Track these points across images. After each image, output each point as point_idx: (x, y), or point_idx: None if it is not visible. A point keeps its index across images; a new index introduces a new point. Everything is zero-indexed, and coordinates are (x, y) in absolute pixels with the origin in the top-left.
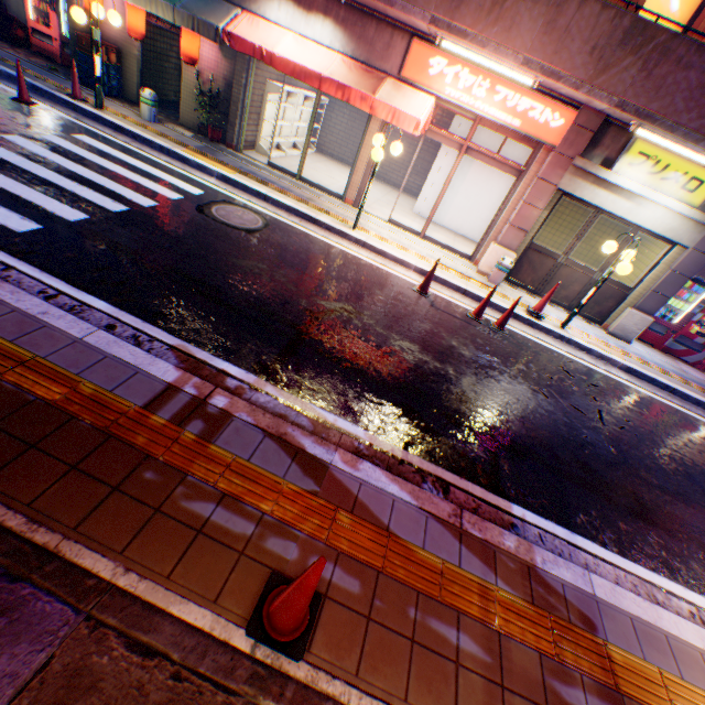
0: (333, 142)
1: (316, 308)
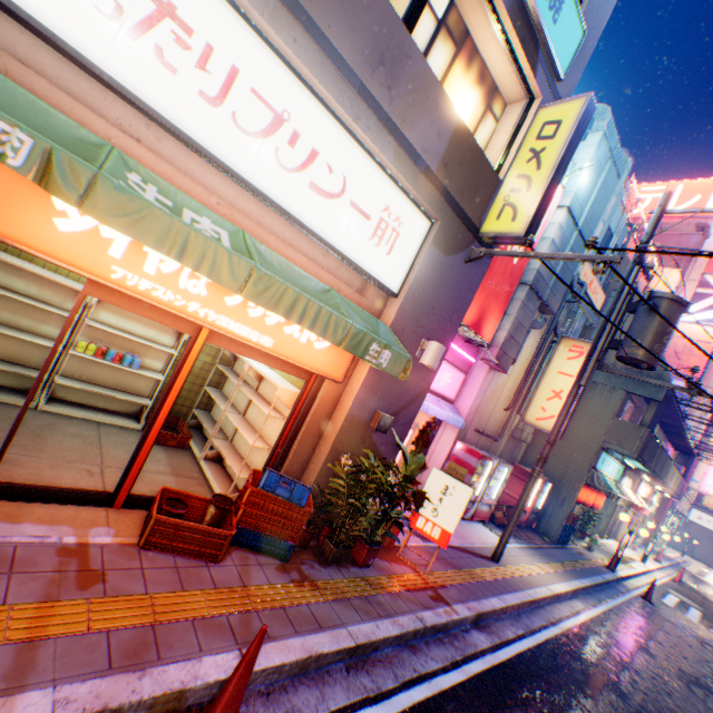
0: None
1: None
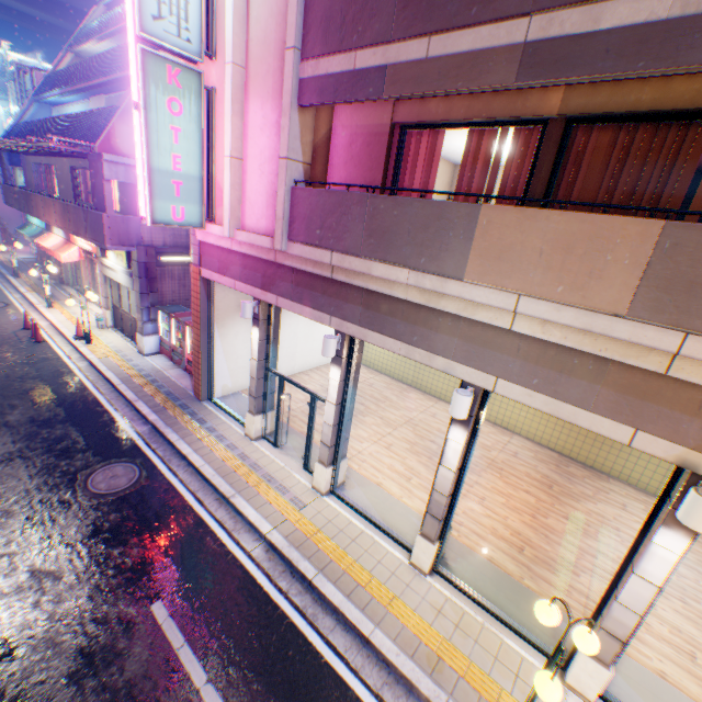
0: None
1: None
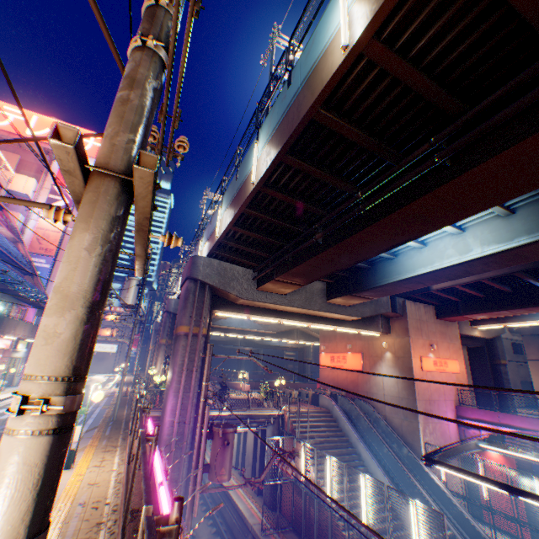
0: None
1: None
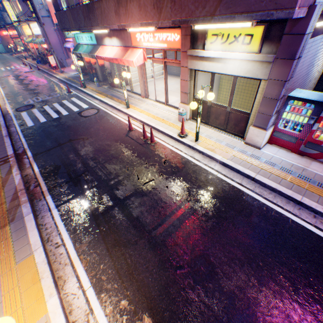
0: (172, 69)
1: (74, 139)
